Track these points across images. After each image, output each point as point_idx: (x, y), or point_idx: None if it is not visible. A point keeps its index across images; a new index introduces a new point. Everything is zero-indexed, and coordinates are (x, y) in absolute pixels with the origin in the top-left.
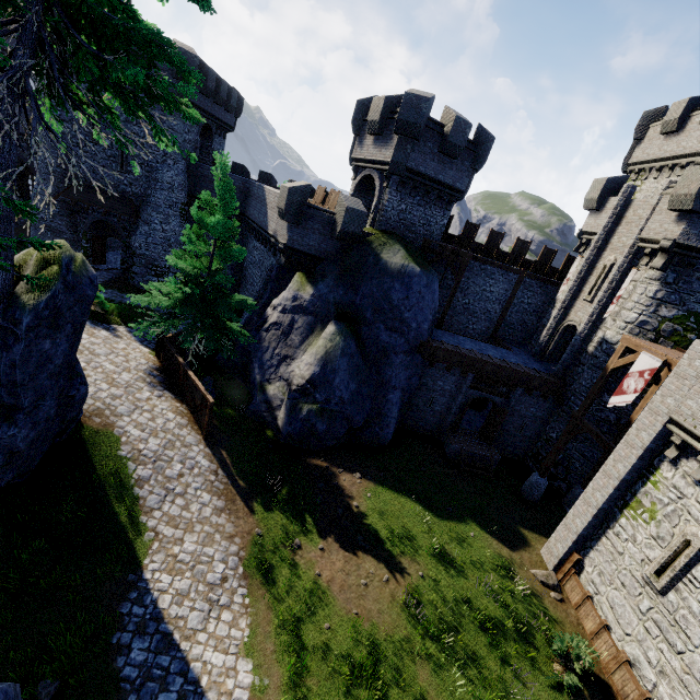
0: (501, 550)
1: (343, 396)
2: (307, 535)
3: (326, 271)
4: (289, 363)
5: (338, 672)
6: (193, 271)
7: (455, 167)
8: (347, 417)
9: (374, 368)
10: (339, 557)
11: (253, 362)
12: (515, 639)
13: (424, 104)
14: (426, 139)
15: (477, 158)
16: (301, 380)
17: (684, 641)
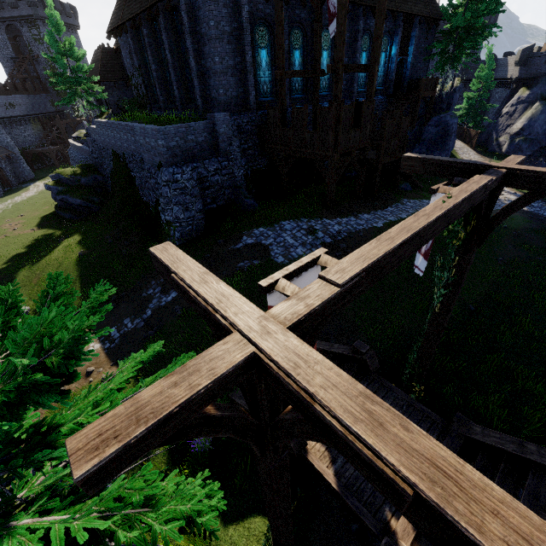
0: None
1: (538, 132)
2: None
3: (538, 82)
4: (511, 126)
5: None
6: (473, 96)
7: None
8: (539, 141)
9: None
10: None
11: (492, 134)
12: None
13: None
14: None
15: None
16: (516, 130)
17: None
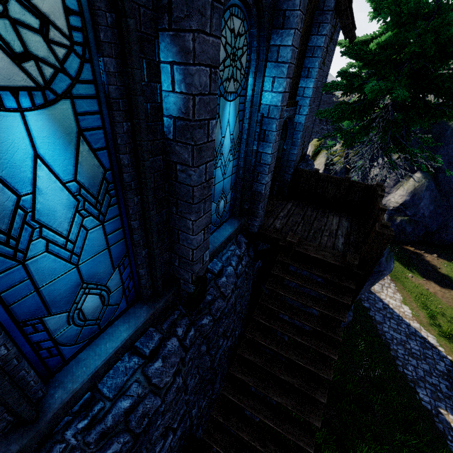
0: None
1: (425, 213)
2: (414, 274)
3: (412, 143)
4: (386, 196)
5: (452, 322)
6: None
7: None
8: (425, 225)
9: (445, 198)
10: (436, 286)
11: None
12: None
13: None
14: None
15: None
16: (395, 204)
17: None
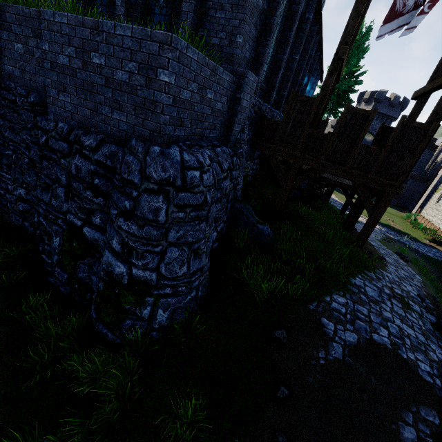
0: (396, 211)
1: None
2: (342, 195)
3: None
4: None
5: None
6: None
7: (393, 110)
8: None
9: None
10: None
11: None
12: (396, 216)
13: (384, 93)
14: (383, 103)
15: (402, 107)
16: None
17: (439, 207)
